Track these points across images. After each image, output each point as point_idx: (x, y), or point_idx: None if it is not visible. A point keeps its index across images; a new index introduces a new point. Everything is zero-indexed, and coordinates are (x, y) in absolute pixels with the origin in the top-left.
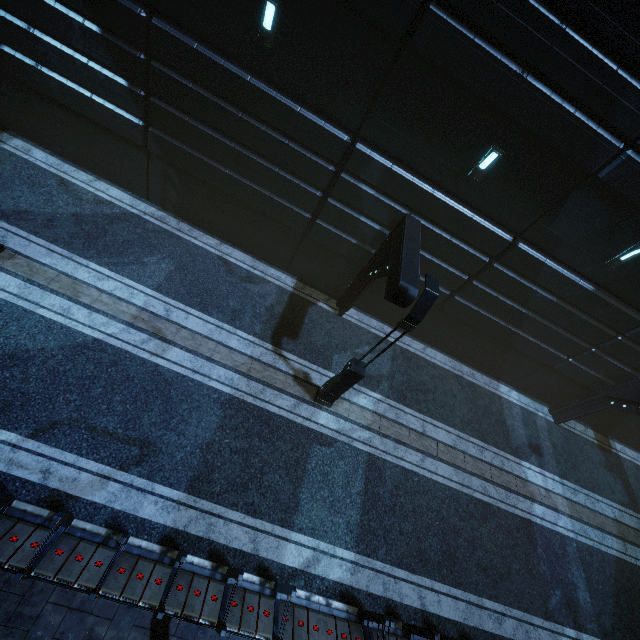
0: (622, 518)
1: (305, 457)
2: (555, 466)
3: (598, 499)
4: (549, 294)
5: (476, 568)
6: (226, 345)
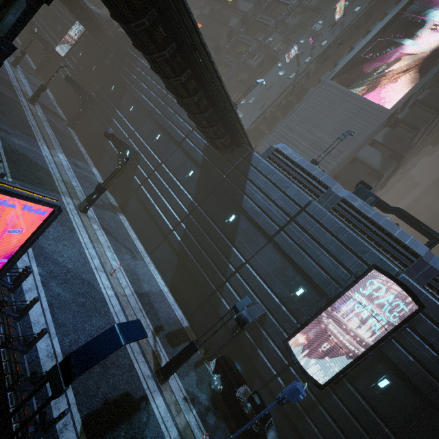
0: (77, 190)
1: (7, 88)
2: (76, 170)
3: (77, 182)
4: (116, 122)
5: (1, 108)
6: (28, 92)
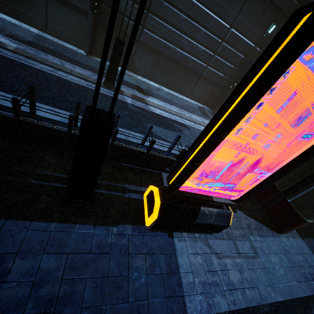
0: None
1: None
2: None
3: None
4: None
5: None
6: None
